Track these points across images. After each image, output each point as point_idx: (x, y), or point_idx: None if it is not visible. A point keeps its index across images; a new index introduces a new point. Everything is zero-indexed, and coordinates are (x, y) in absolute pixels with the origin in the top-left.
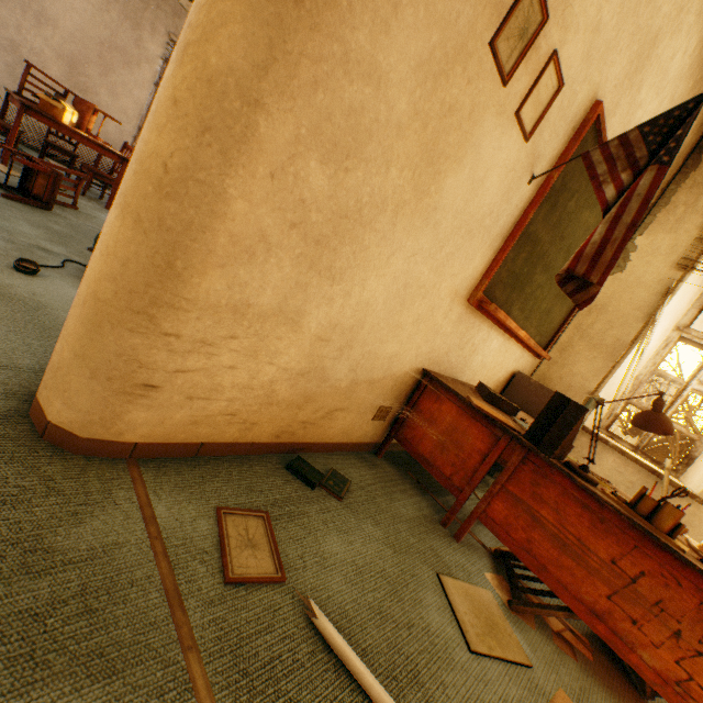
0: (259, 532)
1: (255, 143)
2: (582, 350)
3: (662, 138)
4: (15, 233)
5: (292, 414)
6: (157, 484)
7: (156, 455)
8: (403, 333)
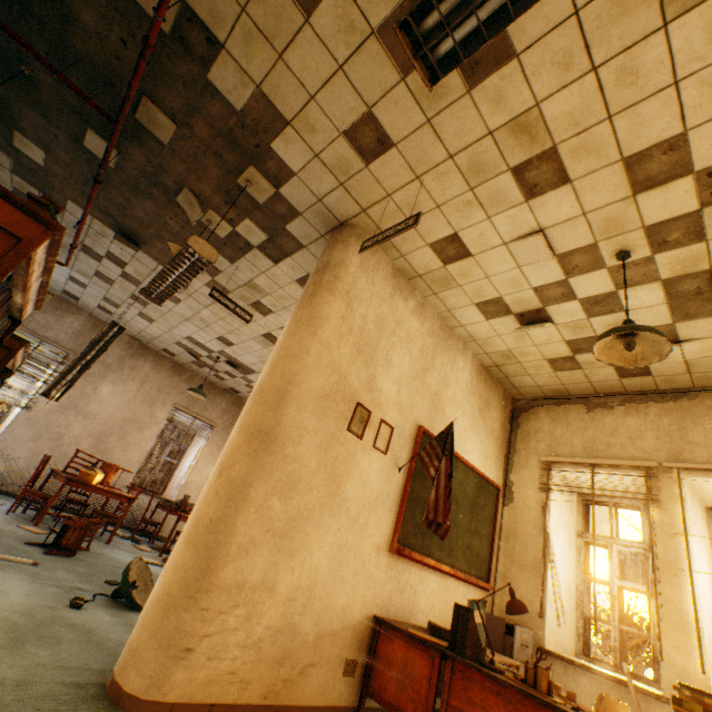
0: None
1: (249, 499)
2: (517, 573)
3: (444, 443)
4: (60, 579)
5: (276, 671)
6: None
7: None
8: (348, 585)
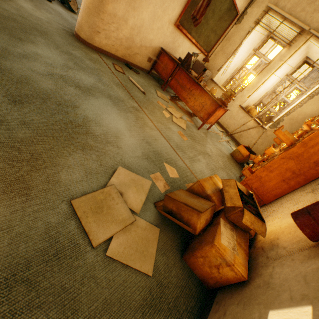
0: (120, 69)
1: None
2: (220, 55)
3: None
4: None
5: (126, 51)
6: (101, 56)
7: (99, 51)
8: (154, 32)
